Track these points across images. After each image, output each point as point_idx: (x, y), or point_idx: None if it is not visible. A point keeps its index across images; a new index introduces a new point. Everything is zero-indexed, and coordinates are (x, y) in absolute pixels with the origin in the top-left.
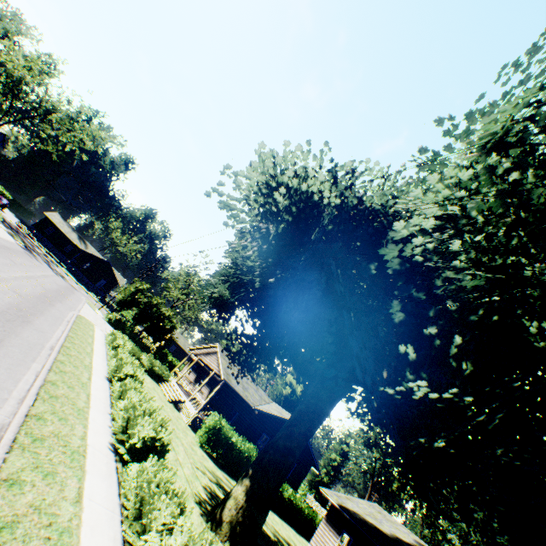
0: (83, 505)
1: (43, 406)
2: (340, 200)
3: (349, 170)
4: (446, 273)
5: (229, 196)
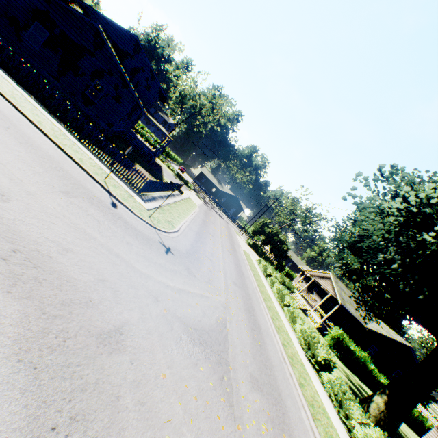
0: (319, 396)
1: (280, 336)
2: None
3: None
4: None
5: (360, 197)
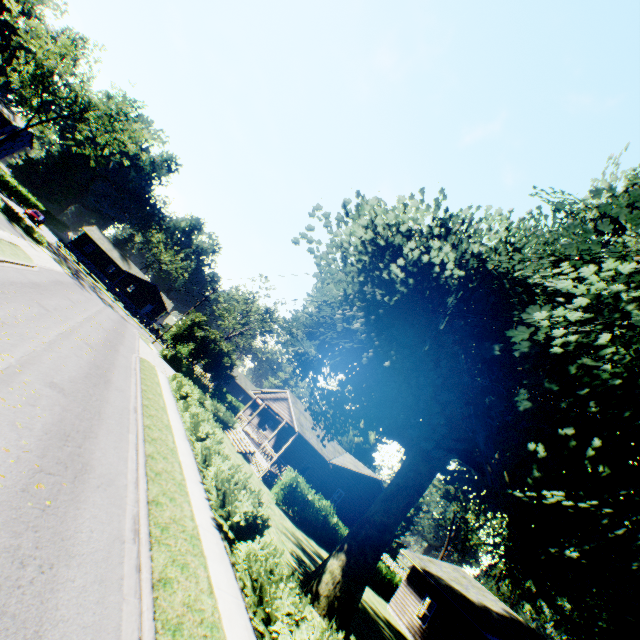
0: (216, 596)
1: (155, 488)
2: (456, 259)
3: (464, 217)
4: (582, 359)
5: (320, 242)
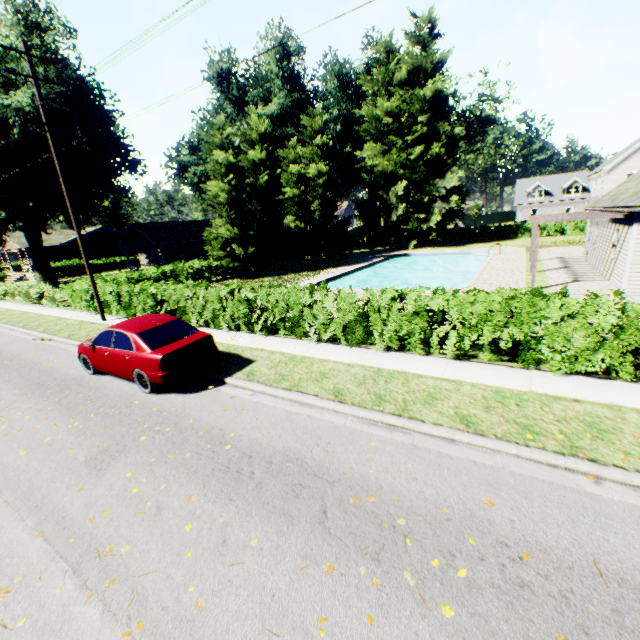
0: None
1: None
2: None
3: None
4: None
5: None
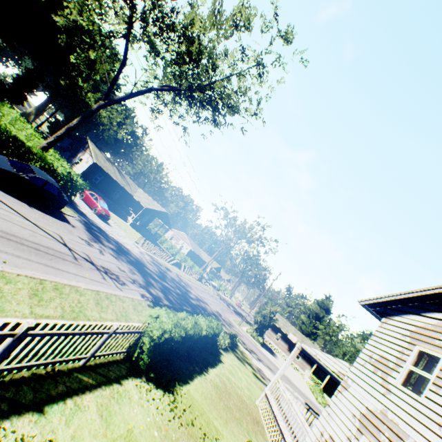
0: None
1: None
2: None
3: None
4: None
5: None
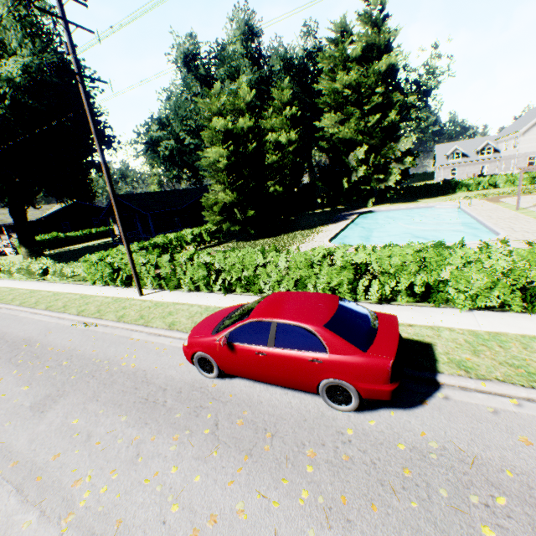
0: None
1: None
2: None
3: None
4: None
5: None
